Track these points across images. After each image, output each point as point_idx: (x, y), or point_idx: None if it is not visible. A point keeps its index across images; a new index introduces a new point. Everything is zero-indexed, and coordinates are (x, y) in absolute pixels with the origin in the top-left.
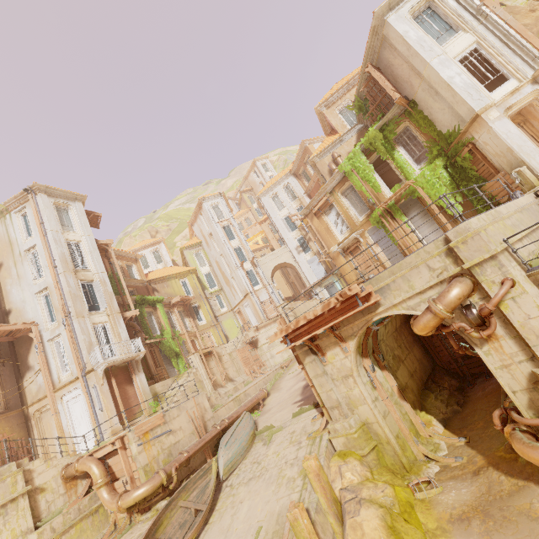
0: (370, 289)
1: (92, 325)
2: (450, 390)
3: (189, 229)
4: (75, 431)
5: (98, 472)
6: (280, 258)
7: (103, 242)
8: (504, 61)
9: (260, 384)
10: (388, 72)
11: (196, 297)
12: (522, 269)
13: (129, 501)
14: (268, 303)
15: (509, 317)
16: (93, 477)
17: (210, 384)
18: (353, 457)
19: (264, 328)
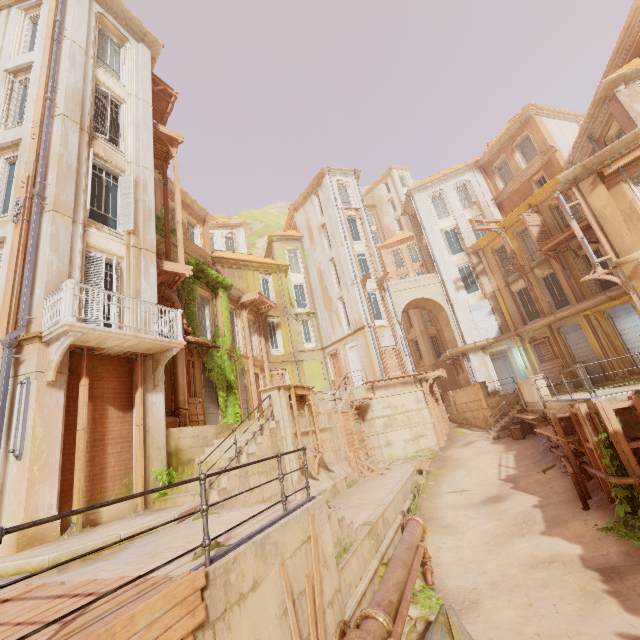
0: None
1: (84, 245)
2: None
3: (288, 217)
4: None
5: None
6: (423, 291)
7: (164, 131)
8: None
9: (399, 499)
10: None
11: (278, 309)
12: None
13: None
14: (391, 352)
15: None
16: None
17: (296, 465)
18: None
19: (383, 388)
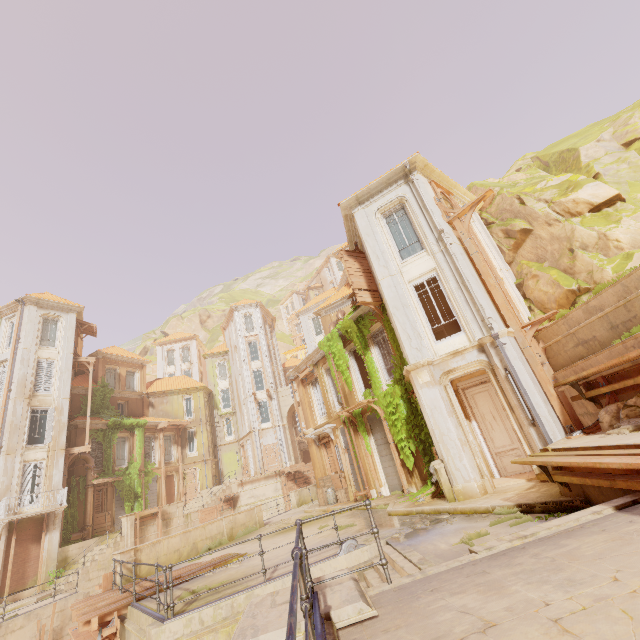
0: (109, 630)
1: (22, 463)
2: None
3: (223, 332)
4: None
5: None
6: None
7: (83, 360)
8: (458, 306)
9: None
10: (368, 260)
11: (196, 421)
12: None
13: None
14: (271, 449)
15: None
16: None
17: None
18: None
19: (250, 483)
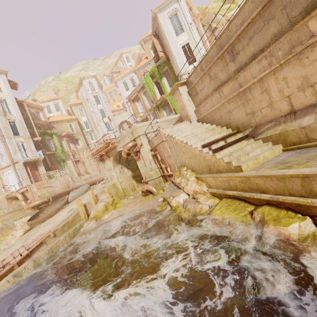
0: (114, 141)
1: (16, 142)
2: None
3: (76, 94)
4: (11, 187)
5: (20, 196)
6: (124, 118)
7: (20, 100)
8: (196, 52)
9: (100, 176)
10: (161, 39)
11: (77, 133)
12: (148, 140)
13: (32, 205)
14: None
15: (141, 154)
16: (19, 197)
17: (76, 174)
18: (107, 193)
19: None
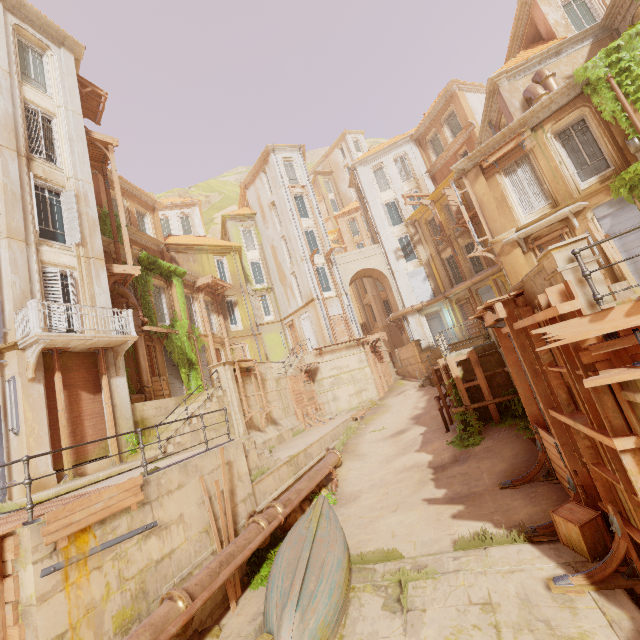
0: None
1: (39, 263)
2: None
3: (241, 194)
4: None
5: None
6: (368, 261)
7: (98, 137)
8: None
9: (327, 440)
10: None
11: (234, 288)
12: None
13: None
14: (339, 320)
15: None
16: None
17: (242, 422)
18: None
19: (330, 353)
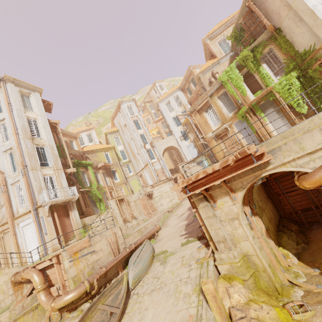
0: (264, 149)
1: (42, 175)
2: (296, 232)
3: (111, 121)
4: (27, 247)
5: (38, 280)
6: (169, 143)
7: (53, 122)
8: None
9: (155, 221)
10: (262, 7)
11: (114, 164)
12: None
13: (60, 304)
14: (160, 171)
15: None
16: (34, 283)
17: (121, 220)
18: (237, 281)
19: (157, 186)
